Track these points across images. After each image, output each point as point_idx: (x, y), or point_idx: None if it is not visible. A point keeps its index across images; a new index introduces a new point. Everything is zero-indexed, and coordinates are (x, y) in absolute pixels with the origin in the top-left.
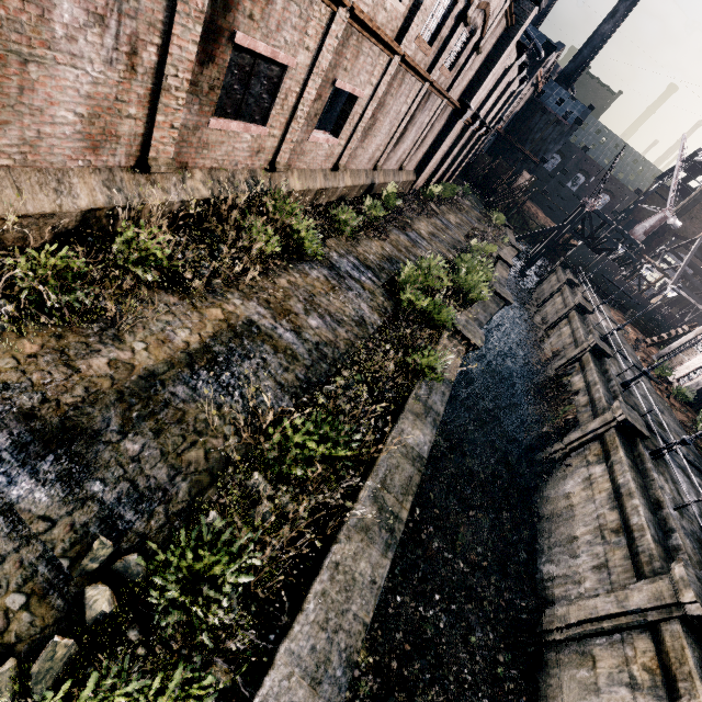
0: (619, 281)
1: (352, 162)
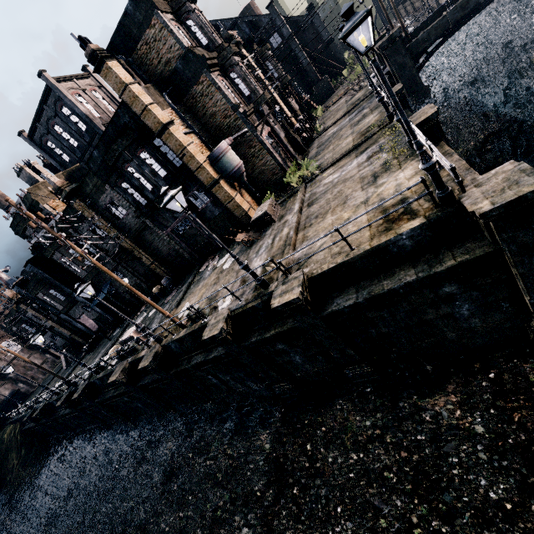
0: None
1: None
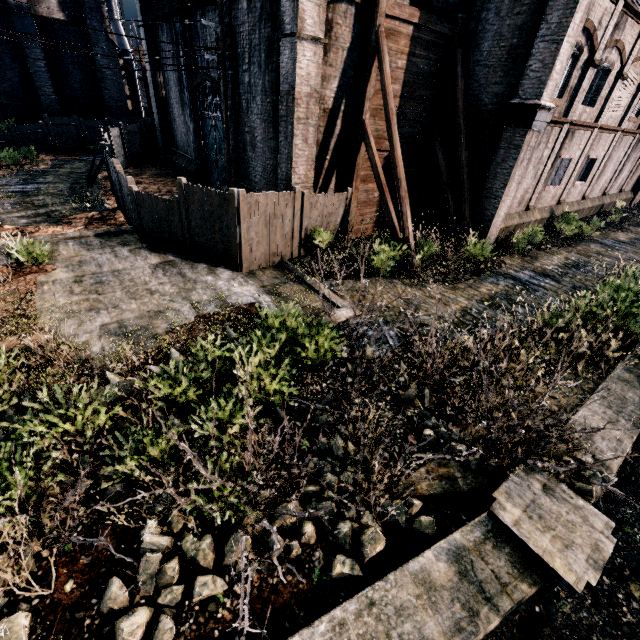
0: None
1: (590, 194)
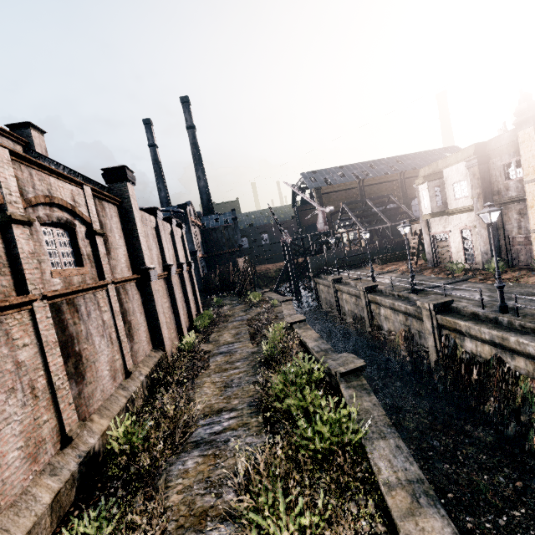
0: (348, 253)
1: None
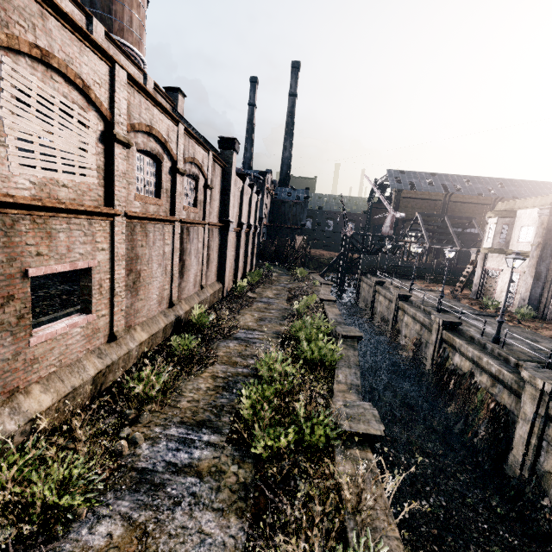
0: (402, 262)
1: (137, 317)
